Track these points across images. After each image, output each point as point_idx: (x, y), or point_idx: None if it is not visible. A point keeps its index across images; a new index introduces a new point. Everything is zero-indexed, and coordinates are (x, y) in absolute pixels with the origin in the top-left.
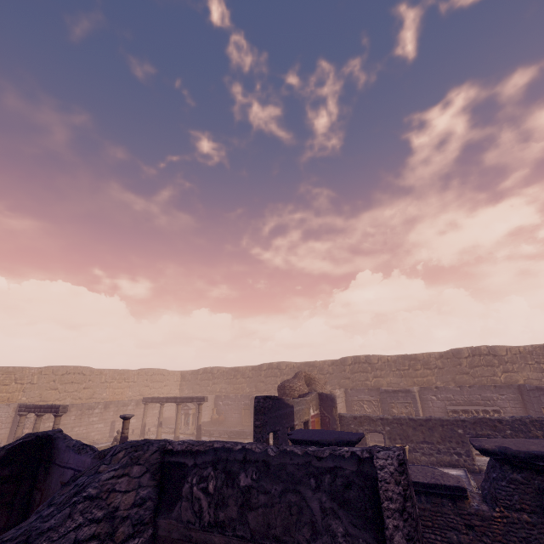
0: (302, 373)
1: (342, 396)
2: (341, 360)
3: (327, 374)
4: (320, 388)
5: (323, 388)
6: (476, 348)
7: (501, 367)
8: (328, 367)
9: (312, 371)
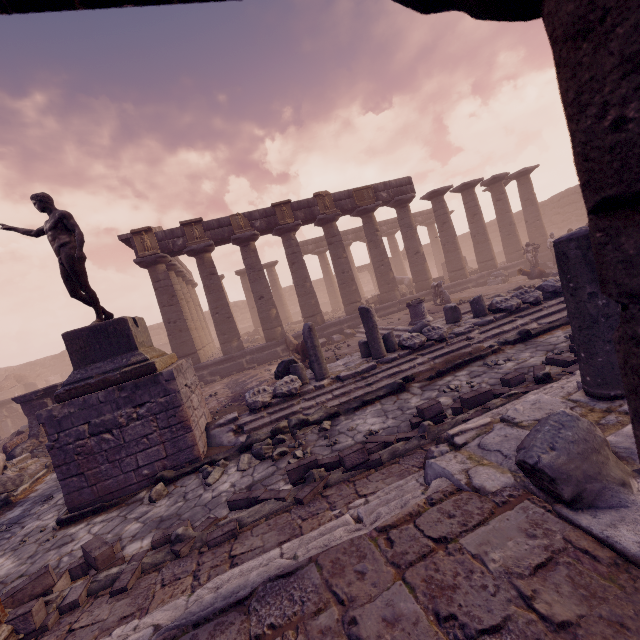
0: (11, 375)
1: (59, 379)
2: (60, 354)
3: (50, 367)
4: (32, 380)
5: (38, 379)
6: (152, 326)
7: (164, 334)
8: (50, 362)
9: (35, 368)
